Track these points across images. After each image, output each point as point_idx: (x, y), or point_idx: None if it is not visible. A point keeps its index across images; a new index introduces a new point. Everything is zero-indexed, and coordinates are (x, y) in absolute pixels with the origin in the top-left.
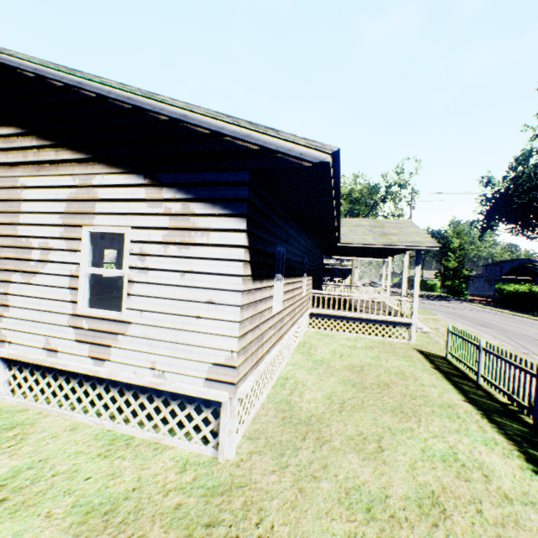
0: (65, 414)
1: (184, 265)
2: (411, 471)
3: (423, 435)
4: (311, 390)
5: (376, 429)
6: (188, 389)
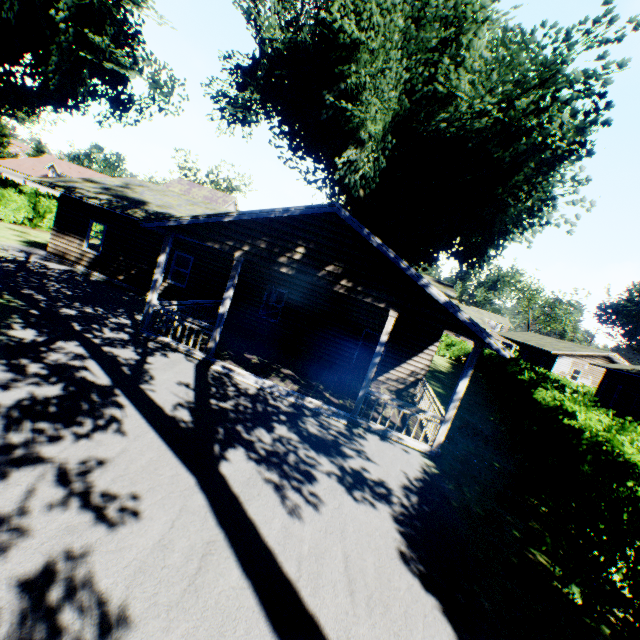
0: None
1: None
2: None
3: None
4: None
5: None
6: None
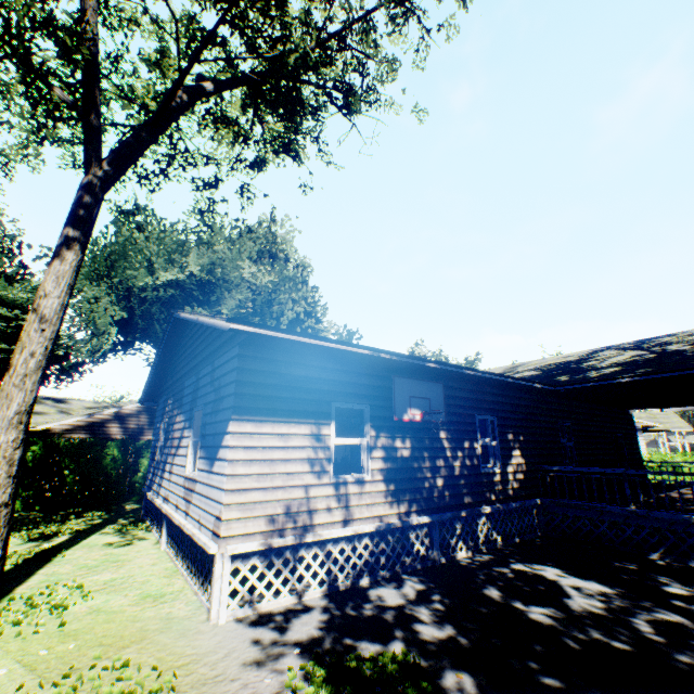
0: None
1: None
2: None
3: None
4: None
5: None
6: None
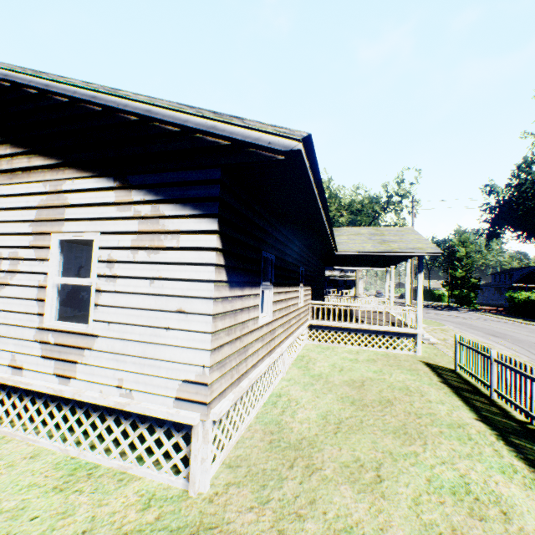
0: (28, 439)
1: (153, 271)
2: (414, 507)
3: (429, 461)
4: (305, 408)
5: (375, 454)
6: (156, 410)
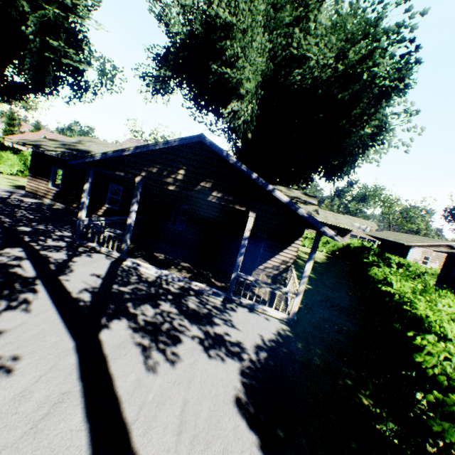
0: None
1: None
2: None
3: None
4: None
5: None
6: None
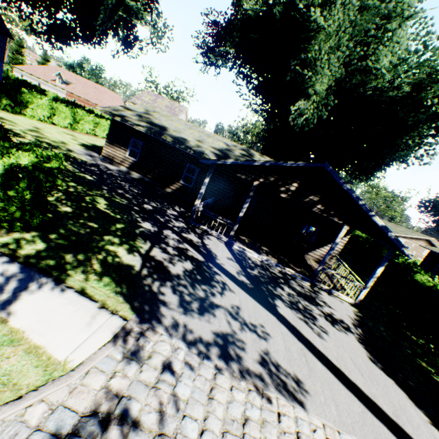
0: None
1: None
2: None
3: None
4: None
5: None
6: None
